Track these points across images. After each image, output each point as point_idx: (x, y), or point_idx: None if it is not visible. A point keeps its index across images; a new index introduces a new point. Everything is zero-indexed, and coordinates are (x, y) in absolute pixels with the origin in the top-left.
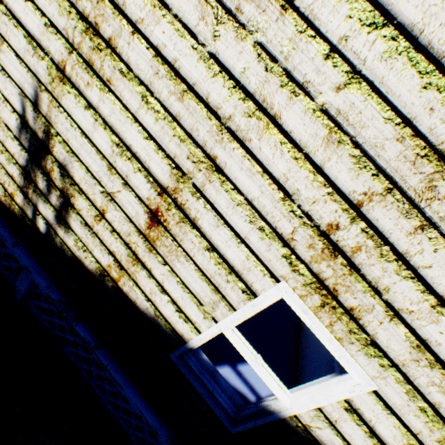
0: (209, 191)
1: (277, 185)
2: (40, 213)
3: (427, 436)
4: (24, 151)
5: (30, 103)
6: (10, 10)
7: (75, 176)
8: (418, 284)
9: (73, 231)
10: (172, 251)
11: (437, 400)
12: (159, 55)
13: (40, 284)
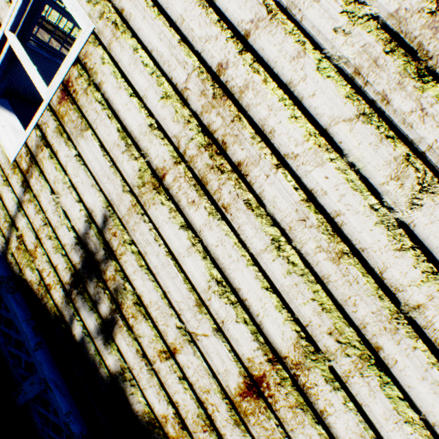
0: (357, 386)
1: None
2: (81, 319)
3: None
4: (80, 246)
5: (104, 198)
6: (107, 100)
7: (144, 295)
8: None
9: (122, 355)
10: (272, 437)
11: None
12: (312, 201)
13: (59, 408)
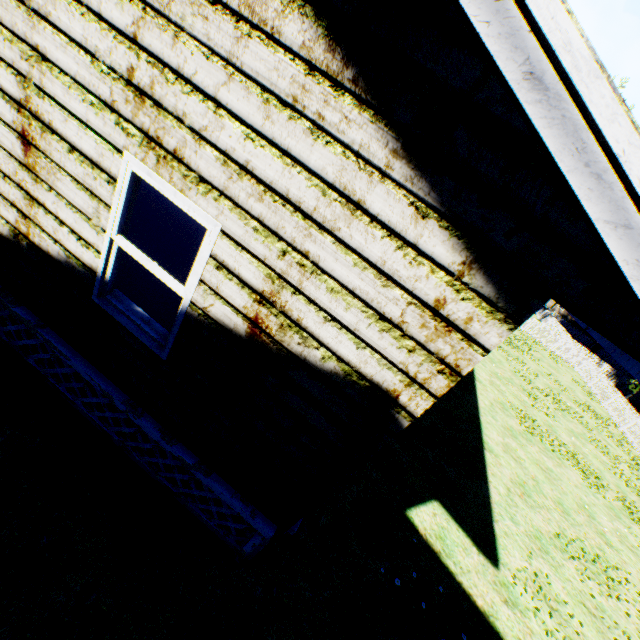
0: (48, 86)
1: (84, 50)
2: None
3: (271, 258)
4: None
5: None
6: None
7: None
8: (199, 96)
9: None
10: (50, 171)
11: (259, 213)
12: None
13: None
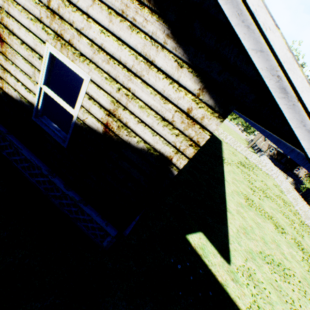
0: (11, 11)
1: None
2: None
3: (113, 92)
4: None
5: None
6: None
7: None
8: (80, 12)
9: None
10: (12, 55)
11: (108, 70)
12: None
13: None
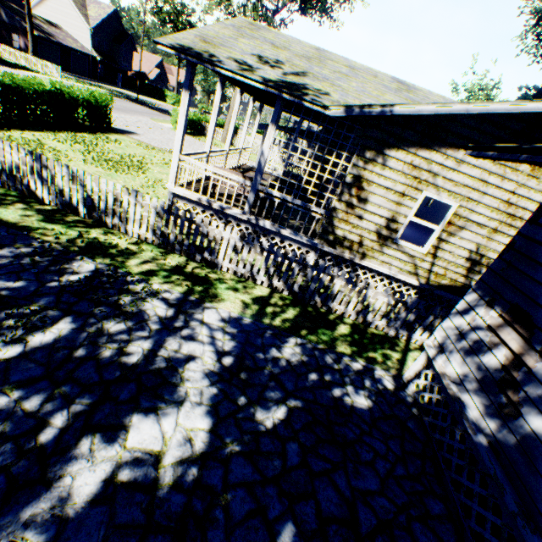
0: None
1: None
2: (474, 280)
3: None
4: (467, 261)
5: (474, 244)
6: (468, 219)
7: None
8: None
9: None
10: None
11: None
12: None
13: None
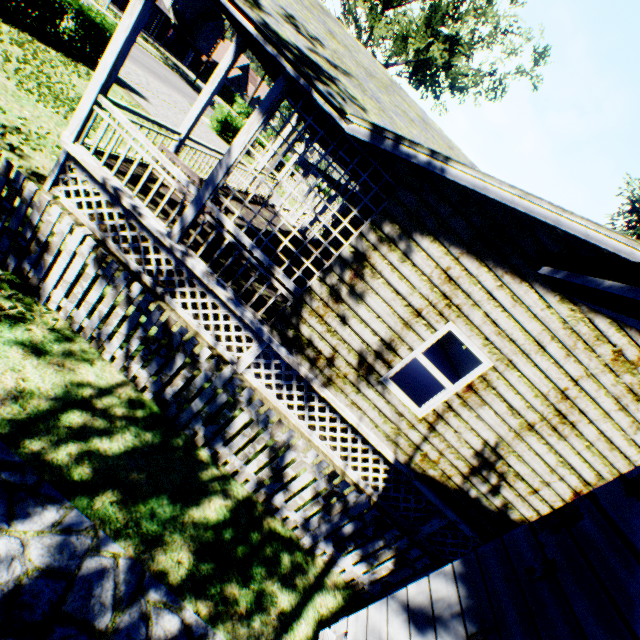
0: None
1: None
2: (475, 487)
3: None
4: (476, 455)
5: (495, 434)
6: (499, 394)
7: (520, 471)
8: None
9: (504, 498)
10: None
11: None
12: (601, 433)
13: (466, 530)
